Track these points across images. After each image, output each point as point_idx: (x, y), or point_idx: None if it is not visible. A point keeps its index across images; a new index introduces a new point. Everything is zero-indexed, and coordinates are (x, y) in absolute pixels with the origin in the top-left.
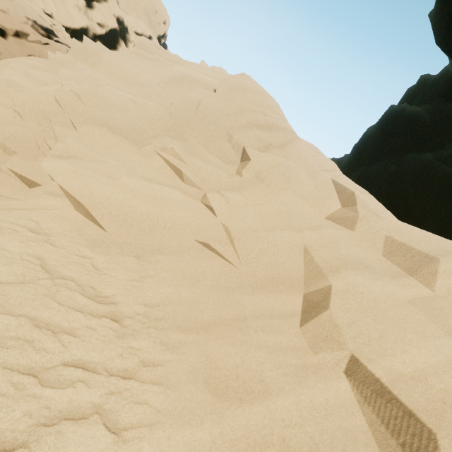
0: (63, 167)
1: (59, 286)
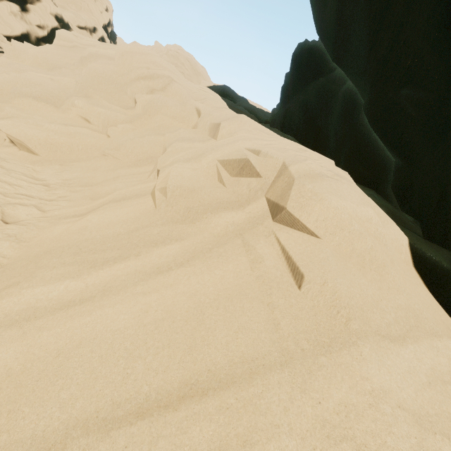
0: (5, 123)
1: (11, 173)
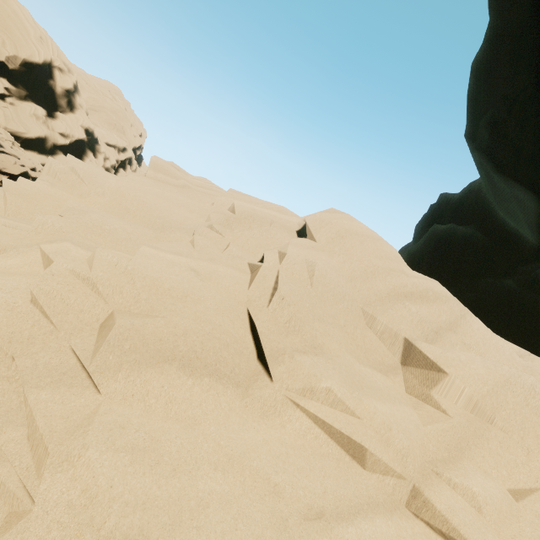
0: None
1: None
